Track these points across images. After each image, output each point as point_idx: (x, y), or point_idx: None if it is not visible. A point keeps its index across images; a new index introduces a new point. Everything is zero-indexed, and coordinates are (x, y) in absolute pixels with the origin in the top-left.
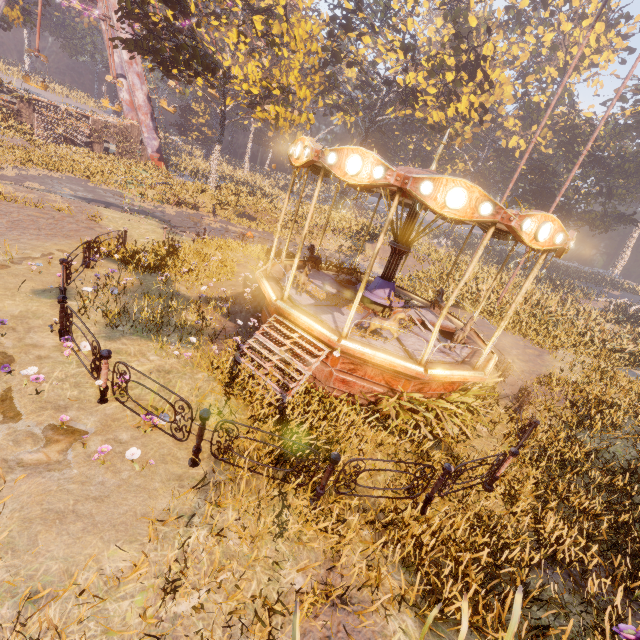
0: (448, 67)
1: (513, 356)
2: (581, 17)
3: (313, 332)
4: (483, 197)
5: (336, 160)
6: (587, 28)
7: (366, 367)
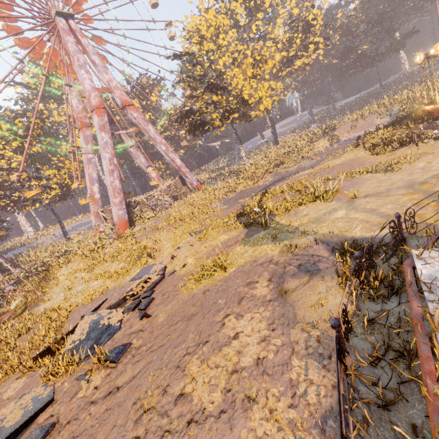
0: (295, 37)
1: None
2: None
3: None
4: None
5: None
6: None
7: None
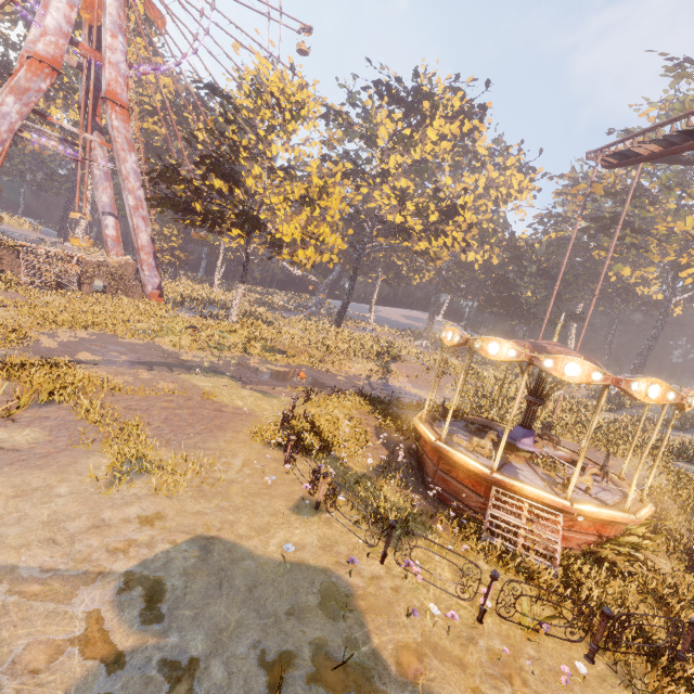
0: (432, 211)
1: None
2: (504, 169)
3: (543, 500)
4: (668, 388)
5: (552, 364)
6: (510, 176)
7: (581, 521)
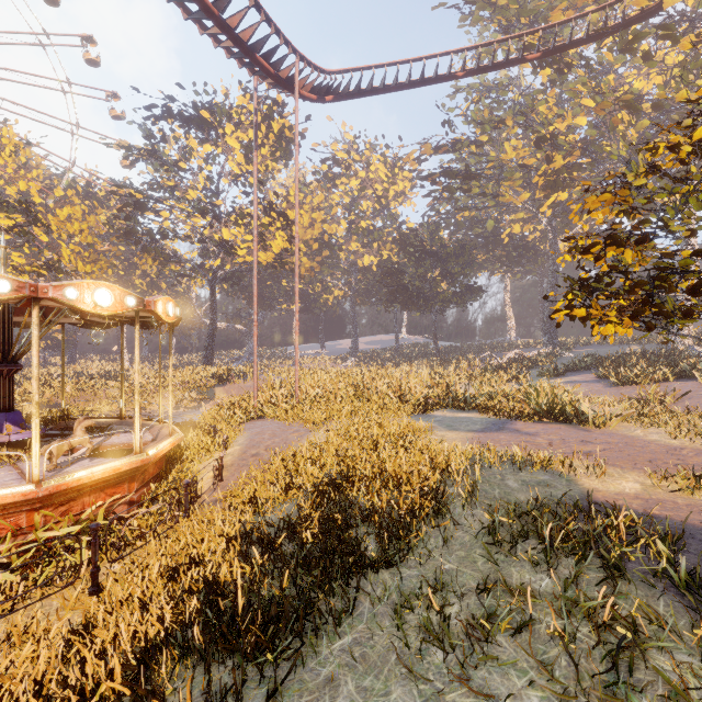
0: (250, 217)
1: (262, 448)
2: (368, 165)
3: None
4: None
5: None
6: (376, 171)
7: None
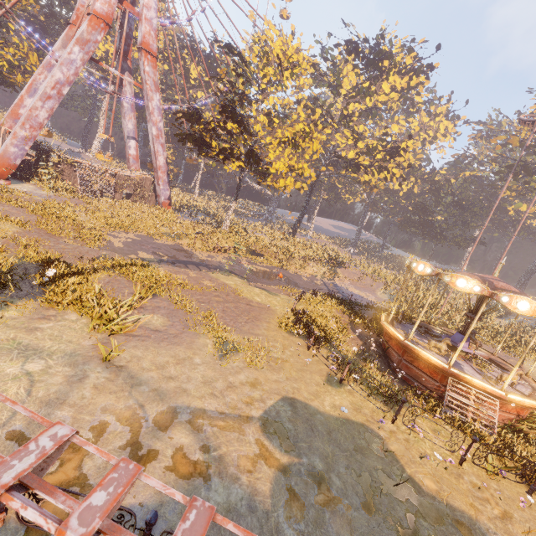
0: (379, 151)
1: None
2: (435, 116)
3: (486, 389)
4: None
5: (508, 300)
6: (438, 122)
7: (508, 405)
